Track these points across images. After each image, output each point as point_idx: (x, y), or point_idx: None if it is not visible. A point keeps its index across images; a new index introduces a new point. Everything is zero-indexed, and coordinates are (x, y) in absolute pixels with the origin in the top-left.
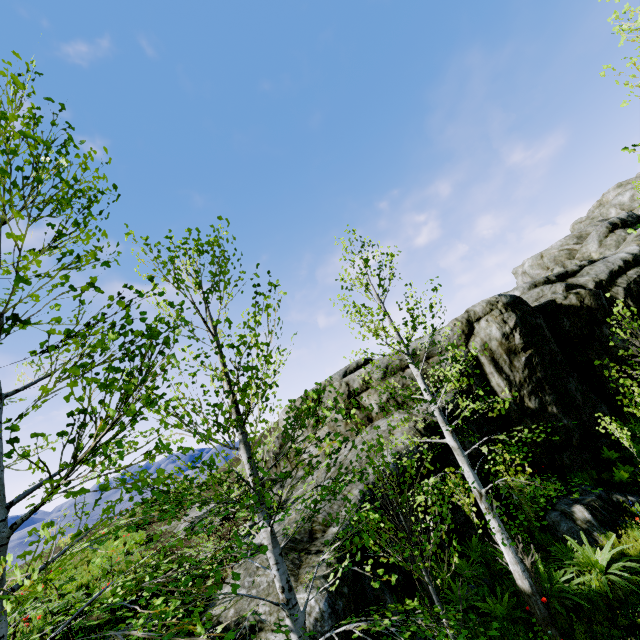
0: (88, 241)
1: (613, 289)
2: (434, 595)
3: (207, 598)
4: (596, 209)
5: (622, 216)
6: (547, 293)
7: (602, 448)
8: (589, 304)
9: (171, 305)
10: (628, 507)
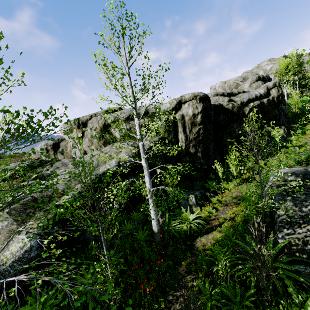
0: None
1: (246, 108)
2: (103, 241)
3: None
4: (255, 68)
5: (264, 75)
6: (220, 100)
7: (210, 173)
8: (234, 111)
9: None
10: (209, 197)
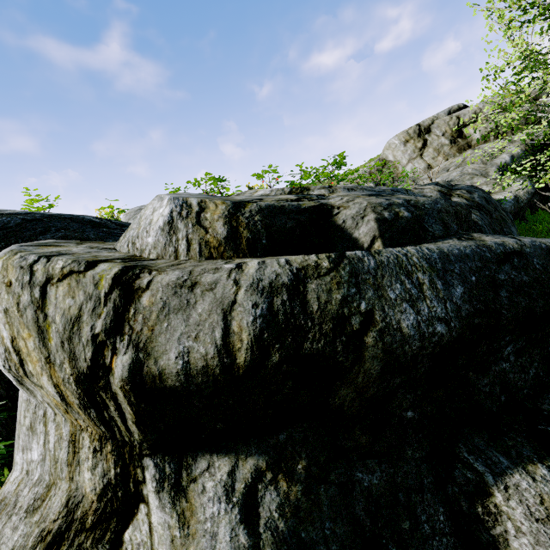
0: None
1: None
2: None
3: None
4: None
5: None
6: None
7: None
8: None
9: None
10: None
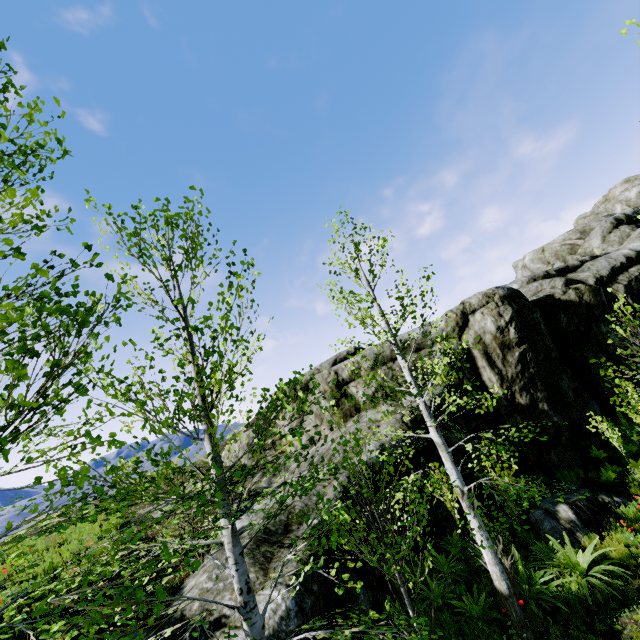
0: (27, 203)
1: (613, 286)
2: (406, 598)
3: (175, 588)
4: (601, 204)
5: (628, 212)
6: (546, 287)
7: (591, 447)
8: (588, 300)
9: (109, 278)
10: (613, 508)
